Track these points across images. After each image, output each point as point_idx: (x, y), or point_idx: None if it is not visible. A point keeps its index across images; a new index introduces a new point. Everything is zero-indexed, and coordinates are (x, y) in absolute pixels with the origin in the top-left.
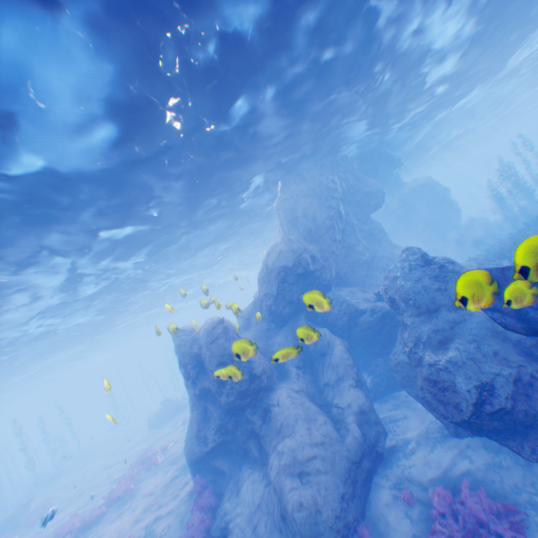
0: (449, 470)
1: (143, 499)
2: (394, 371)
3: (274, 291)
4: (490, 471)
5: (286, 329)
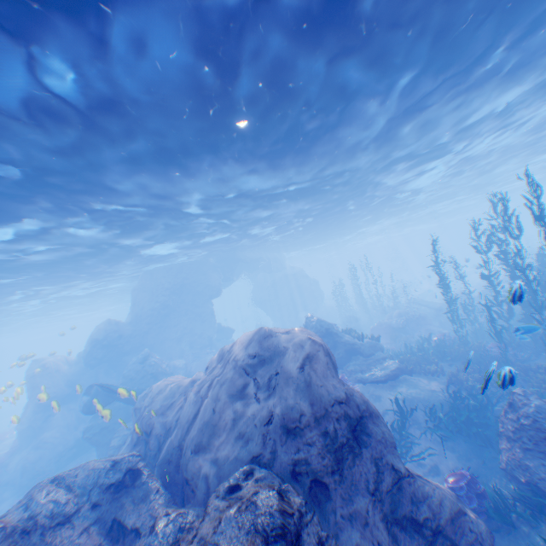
0: None
1: None
2: None
3: (89, 350)
4: None
5: (93, 371)
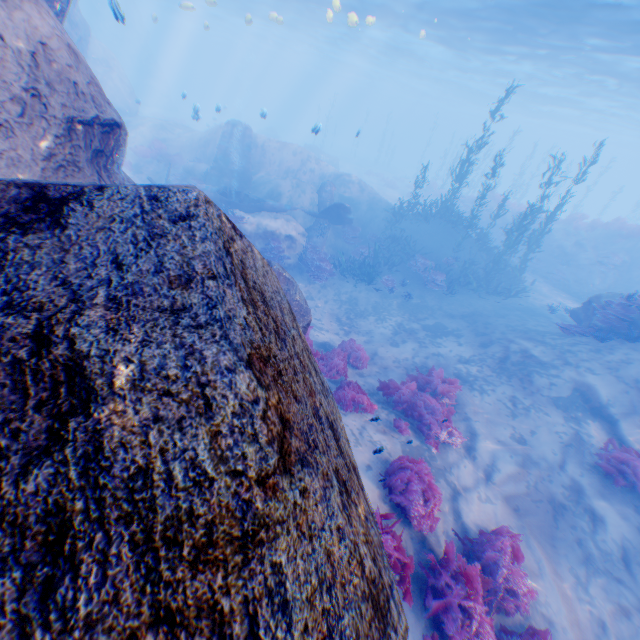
0: None
1: None
2: None
3: None
4: None
5: None
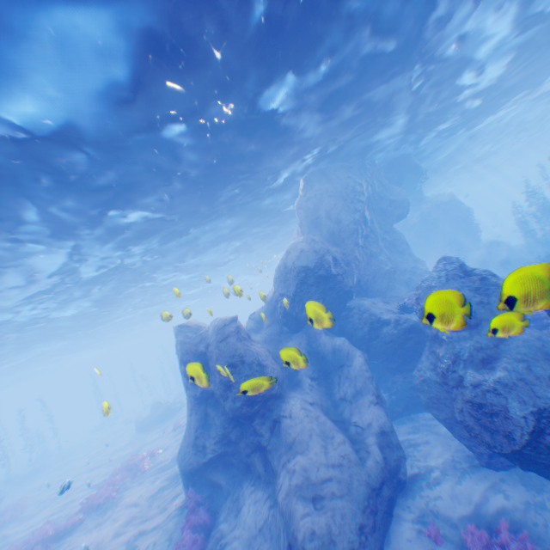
0: (482, 506)
1: (126, 510)
2: (419, 390)
3: (292, 292)
4: (531, 512)
5: (300, 335)
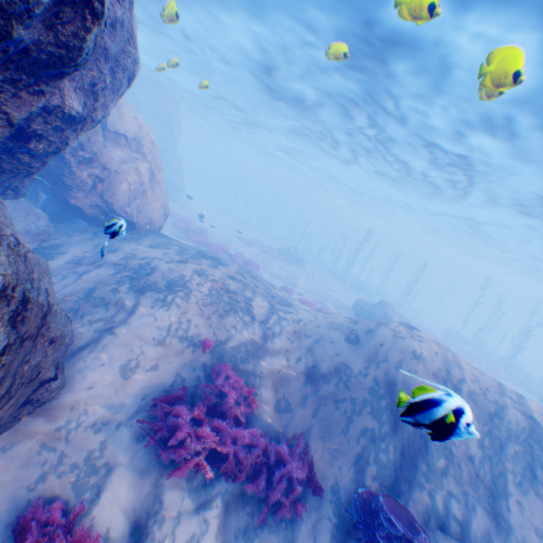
0: None
1: None
2: None
3: None
4: None
5: None
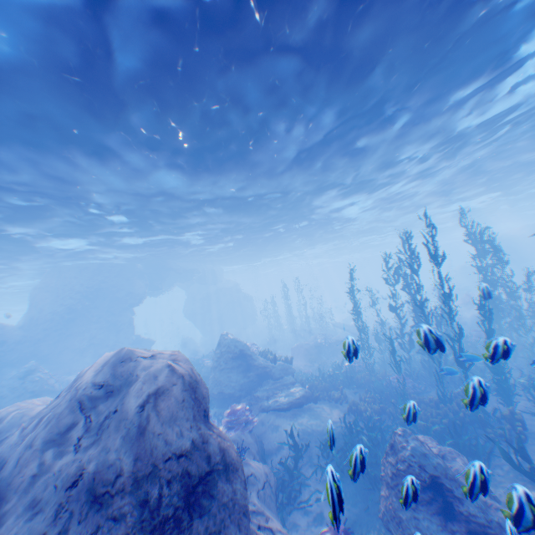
0: None
1: None
2: None
3: None
4: None
5: None
